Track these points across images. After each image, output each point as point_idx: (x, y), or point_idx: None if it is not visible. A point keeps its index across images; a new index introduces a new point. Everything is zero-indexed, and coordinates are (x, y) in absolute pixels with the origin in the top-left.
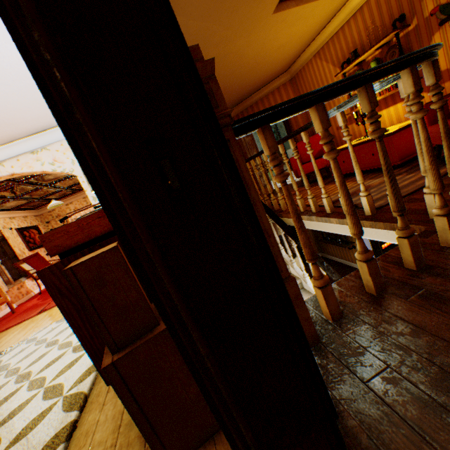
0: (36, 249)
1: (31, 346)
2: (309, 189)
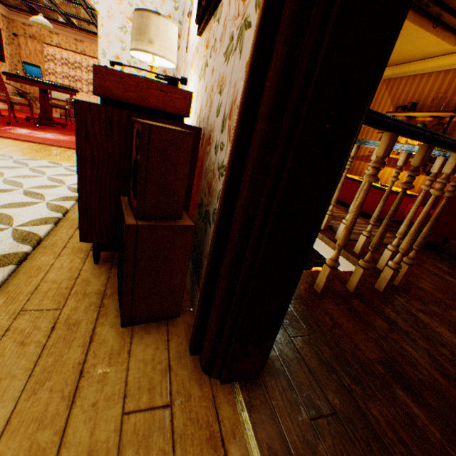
0: None
1: None
2: None
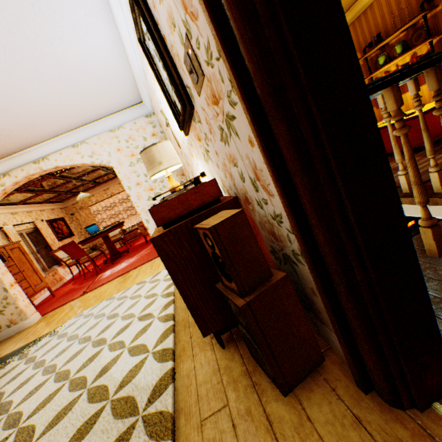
0: (65, 239)
1: (90, 320)
2: None
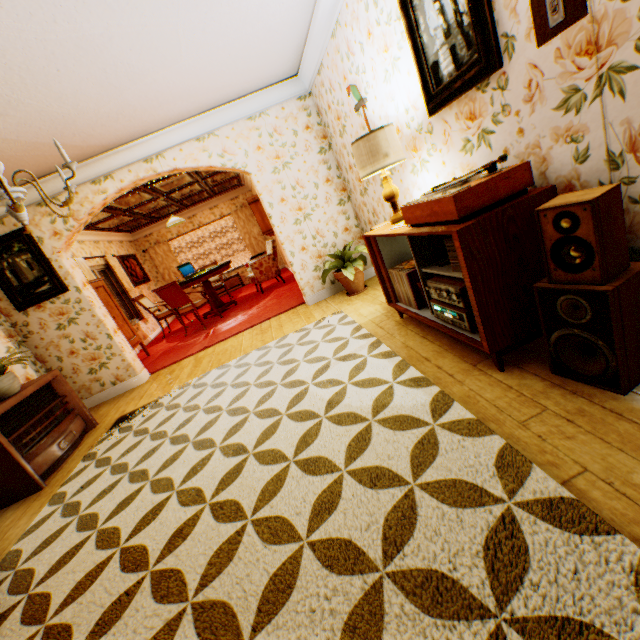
0: (141, 285)
1: (250, 370)
2: None
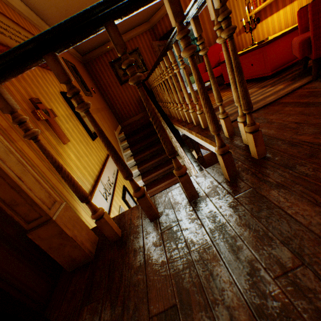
0: None
1: None
2: (183, 103)
